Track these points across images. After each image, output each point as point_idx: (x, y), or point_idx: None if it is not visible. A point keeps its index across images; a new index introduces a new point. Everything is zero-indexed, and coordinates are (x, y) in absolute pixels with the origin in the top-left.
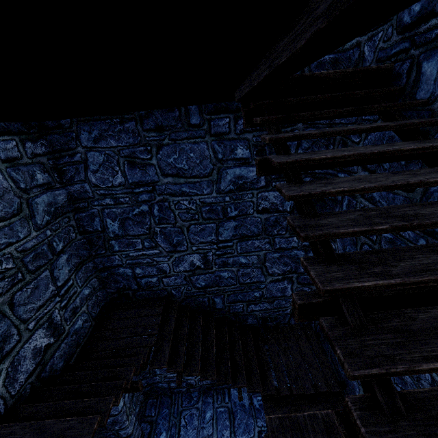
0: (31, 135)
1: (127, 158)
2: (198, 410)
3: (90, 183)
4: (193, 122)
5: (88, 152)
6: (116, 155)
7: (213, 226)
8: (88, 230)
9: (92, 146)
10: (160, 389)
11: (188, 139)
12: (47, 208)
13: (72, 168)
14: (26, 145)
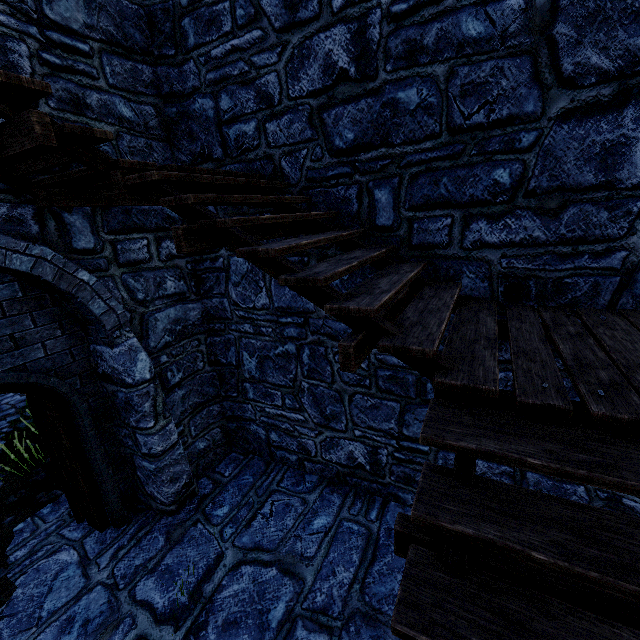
0: None
1: None
2: (304, 503)
3: None
4: None
5: None
6: None
7: None
8: None
9: None
10: (253, 437)
11: None
12: None
13: None
14: None
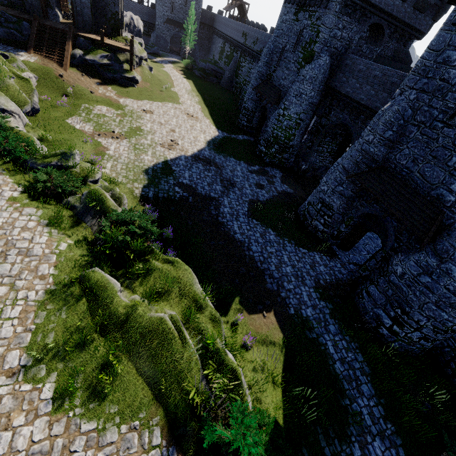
0: None
1: None
2: None
3: None
4: None
5: None
6: None
7: None
8: None
9: None
10: None
11: None
12: None
13: None
14: None
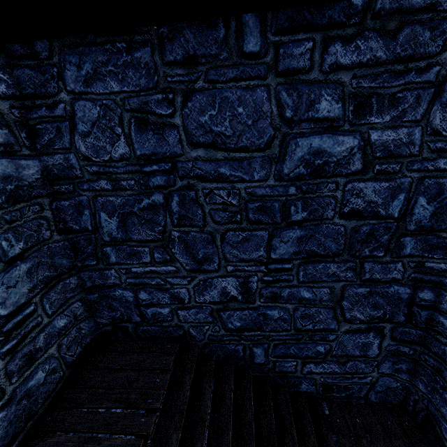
0: None
1: (135, 113)
2: None
3: (78, 154)
4: (248, 48)
5: (76, 101)
6: (118, 108)
7: (264, 235)
8: (72, 229)
9: (81, 91)
10: None
11: (237, 80)
12: None
13: (52, 126)
14: None
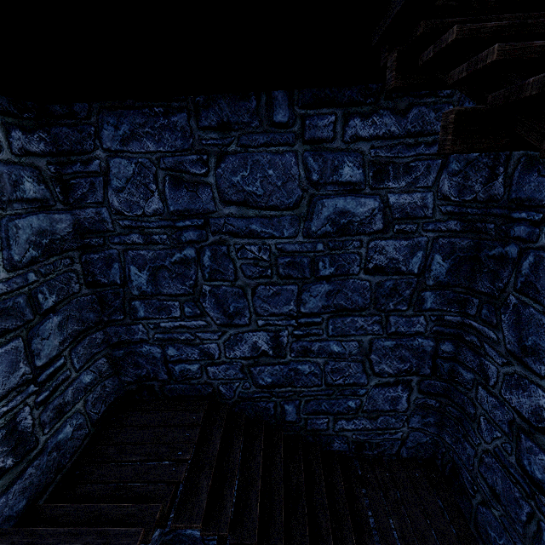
0: (25, 121)
1: (170, 171)
2: None
3: (110, 208)
4: (277, 118)
5: (111, 158)
6: (154, 166)
7: (294, 290)
8: (101, 282)
9: (117, 150)
10: (188, 538)
11: (267, 146)
12: (36, 238)
13: (86, 181)
14: (12, 133)
